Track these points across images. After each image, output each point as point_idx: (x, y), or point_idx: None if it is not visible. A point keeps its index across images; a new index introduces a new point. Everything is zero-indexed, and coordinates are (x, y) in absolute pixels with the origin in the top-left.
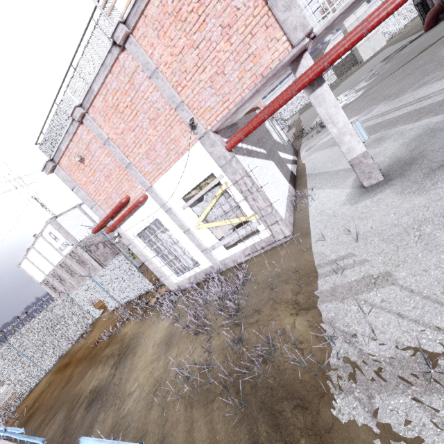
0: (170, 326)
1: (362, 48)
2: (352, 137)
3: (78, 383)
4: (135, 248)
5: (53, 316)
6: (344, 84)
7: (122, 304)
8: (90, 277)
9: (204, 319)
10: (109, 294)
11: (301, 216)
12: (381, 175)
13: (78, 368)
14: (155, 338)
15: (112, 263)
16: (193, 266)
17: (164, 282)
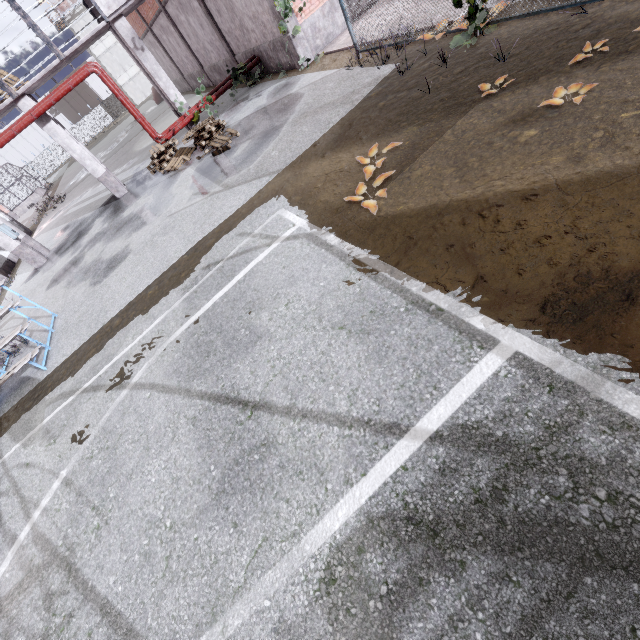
0: None
1: (129, 89)
2: (3, 237)
3: None
4: None
5: None
6: (108, 138)
7: None
8: None
9: None
10: None
11: (1, 299)
12: (43, 259)
13: None
14: None
15: None
16: None
17: None
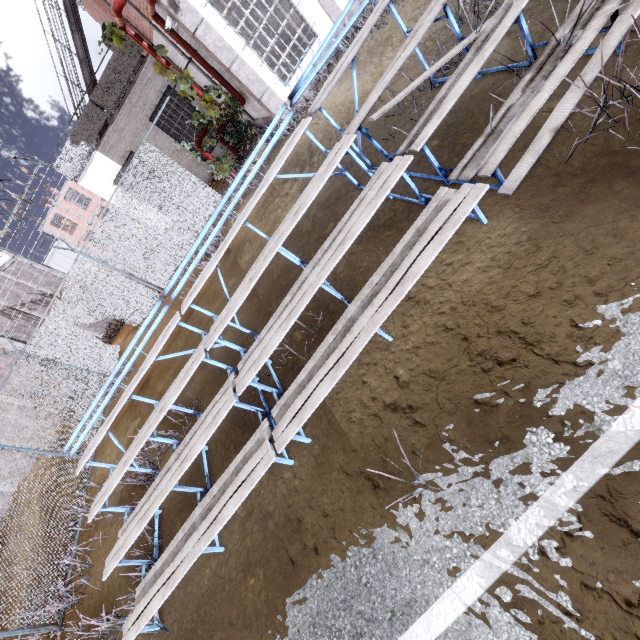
0: (345, 78)
1: None
2: None
3: (238, 277)
4: (210, 31)
5: (19, 385)
6: None
7: (165, 286)
8: (77, 252)
9: (399, 1)
10: (132, 277)
11: None
12: None
13: (194, 321)
14: (337, 99)
15: (126, 181)
16: (307, 48)
17: (269, 106)
